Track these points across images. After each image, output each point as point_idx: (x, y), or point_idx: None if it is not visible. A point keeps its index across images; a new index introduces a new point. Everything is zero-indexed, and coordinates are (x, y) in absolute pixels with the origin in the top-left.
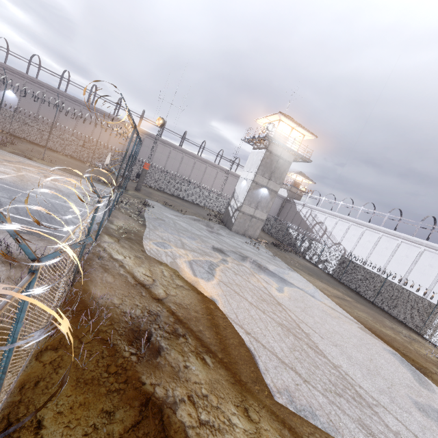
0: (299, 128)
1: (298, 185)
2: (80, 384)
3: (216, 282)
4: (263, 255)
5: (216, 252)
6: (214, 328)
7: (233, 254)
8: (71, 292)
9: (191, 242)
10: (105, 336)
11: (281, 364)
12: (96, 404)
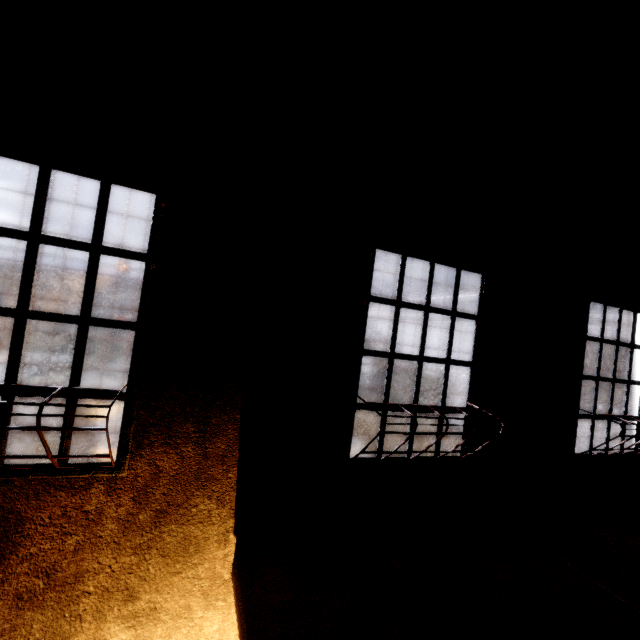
0: None
1: None
2: None
3: None
4: None
5: None
6: None
7: None
8: None
9: None
10: None
11: None
12: None
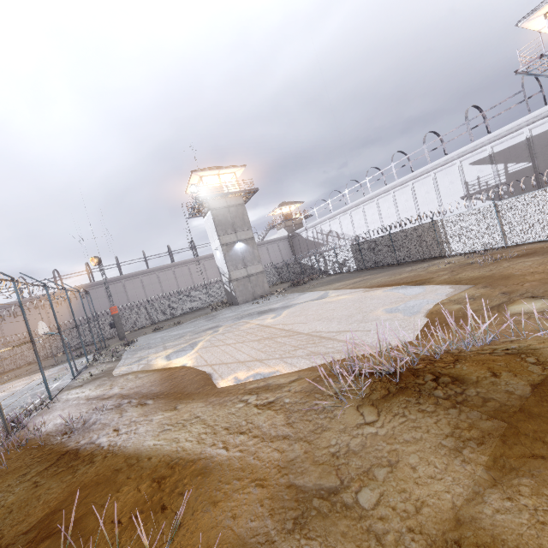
0: (223, 170)
1: (289, 216)
2: (2, 476)
3: (194, 352)
4: (272, 302)
5: (208, 331)
6: (170, 381)
7: (229, 321)
8: (10, 441)
9: (178, 340)
10: (38, 444)
11: (241, 364)
12: (15, 476)
